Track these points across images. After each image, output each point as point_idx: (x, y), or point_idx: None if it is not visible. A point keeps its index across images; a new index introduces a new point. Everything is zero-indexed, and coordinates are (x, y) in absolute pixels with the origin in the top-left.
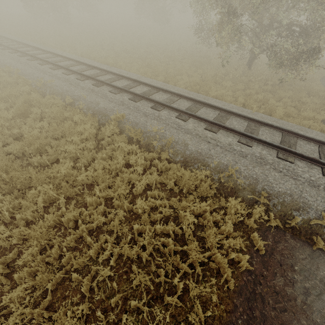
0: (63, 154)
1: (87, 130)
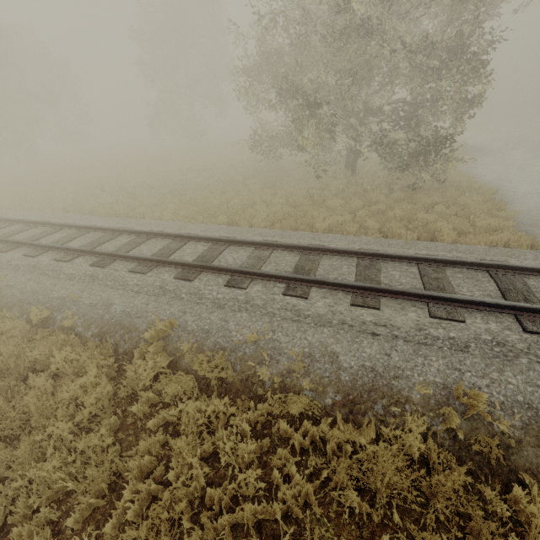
0: (23, 498)
1: (88, 387)
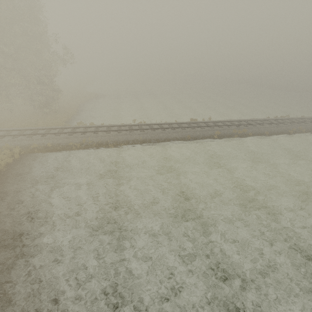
0: None
1: None
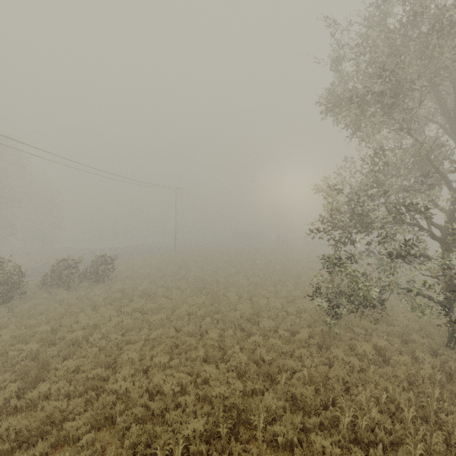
0: None
1: None
